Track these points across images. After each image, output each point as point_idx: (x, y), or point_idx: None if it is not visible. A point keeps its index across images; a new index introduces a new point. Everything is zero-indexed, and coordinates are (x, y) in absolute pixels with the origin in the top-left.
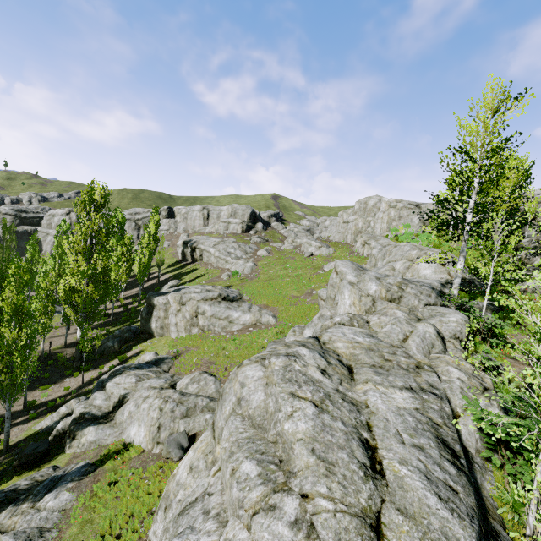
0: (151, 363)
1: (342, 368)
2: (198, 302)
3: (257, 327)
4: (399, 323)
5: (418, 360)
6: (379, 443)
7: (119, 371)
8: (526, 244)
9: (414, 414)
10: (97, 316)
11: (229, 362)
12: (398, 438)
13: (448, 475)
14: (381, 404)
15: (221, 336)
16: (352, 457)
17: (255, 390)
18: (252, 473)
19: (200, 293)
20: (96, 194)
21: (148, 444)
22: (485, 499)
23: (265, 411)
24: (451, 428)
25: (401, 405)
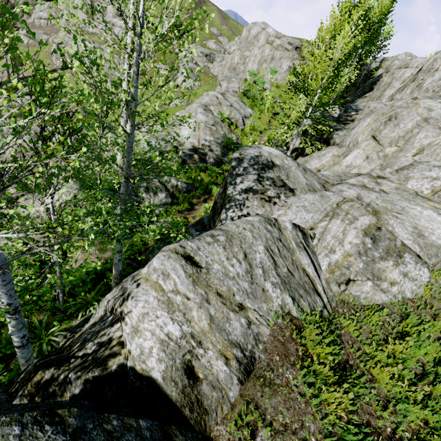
0: None
1: None
2: None
3: None
4: None
5: None
6: None
7: None
8: None
9: None
10: None
11: None
12: None
13: None
14: None
15: None
16: None
17: None
18: None
19: None
20: None
21: None
22: None
23: None
24: None
25: None
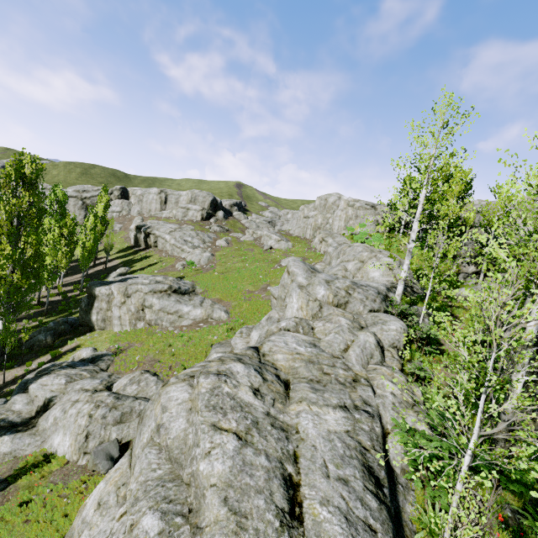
0: (87, 361)
1: (279, 384)
2: (145, 294)
3: (208, 323)
4: (342, 332)
5: (356, 372)
6: (304, 478)
7: (48, 370)
8: (463, 252)
9: (344, 438)
10: (26, 306)
11: (174, 360)
12: (324, 470)
13: (369, 511)
14: (312, 428)
15: (169, 332)
16: (270, 503)
17: (177, 417)
18: (152, 531)
19: (148, 285)
20: (26, 168)
21: (73, 454)
22: (405, 524)
23: (183, 443)
24: (379, 451)
25: (333, 428)
